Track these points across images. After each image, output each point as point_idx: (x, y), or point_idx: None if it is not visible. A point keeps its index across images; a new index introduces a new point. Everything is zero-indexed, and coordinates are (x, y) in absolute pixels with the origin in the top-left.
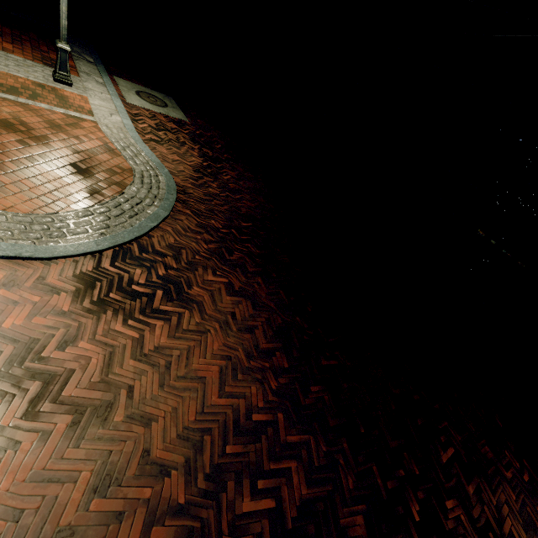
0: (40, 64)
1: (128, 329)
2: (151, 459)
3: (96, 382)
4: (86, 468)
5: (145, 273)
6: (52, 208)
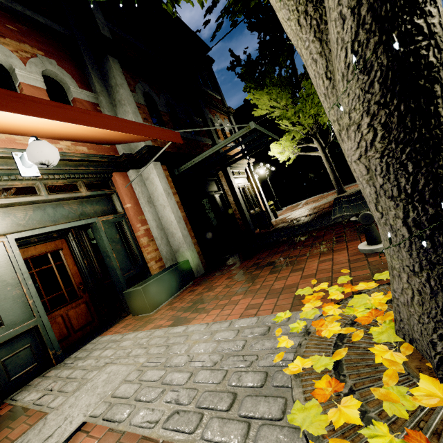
0: None
1: None
2: None
3: None
4: None
5: None
6: None
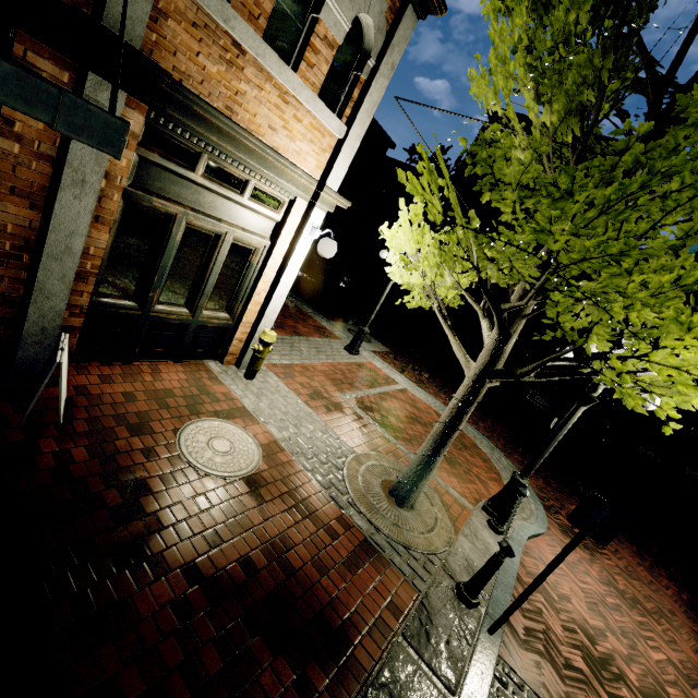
0: (326, 338)
1: (608, 561)
2: (696, 632)
3: (643, 598)
4: (694, 643)
5: (563, 517)
6: (499, 485)
